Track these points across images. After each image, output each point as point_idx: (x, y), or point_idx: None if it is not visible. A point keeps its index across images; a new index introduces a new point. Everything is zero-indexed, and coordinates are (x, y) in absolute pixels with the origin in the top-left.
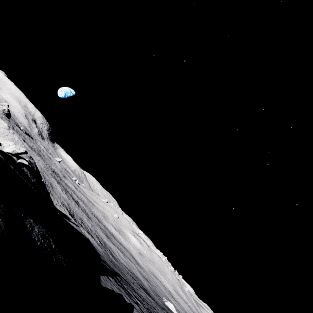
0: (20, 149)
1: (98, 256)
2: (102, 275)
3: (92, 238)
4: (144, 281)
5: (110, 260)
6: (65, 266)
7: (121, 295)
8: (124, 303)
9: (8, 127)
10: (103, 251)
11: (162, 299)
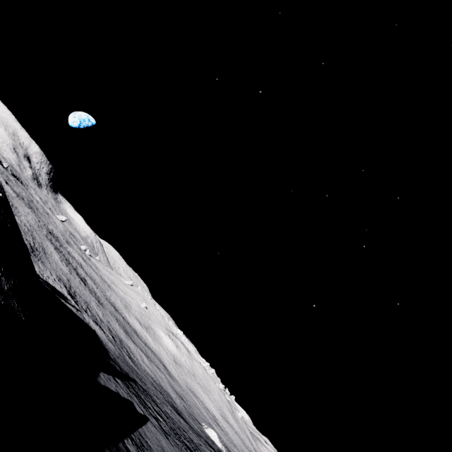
0: None
1: (106, 352)
2: (105, 373)
3: (100, 330)
4: (176, 398)
5: (126, 363)
6: (24, 320)
7: (131, 402)
8: (134, 412)
9: None
10: (117, 350)
11: (201, 424)
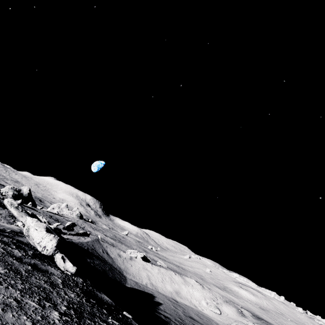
0: None
1: None
2: None
3: None
4: None
5: None
6: None
7: None
8: None
9: (198, 283)
10: None
11: None
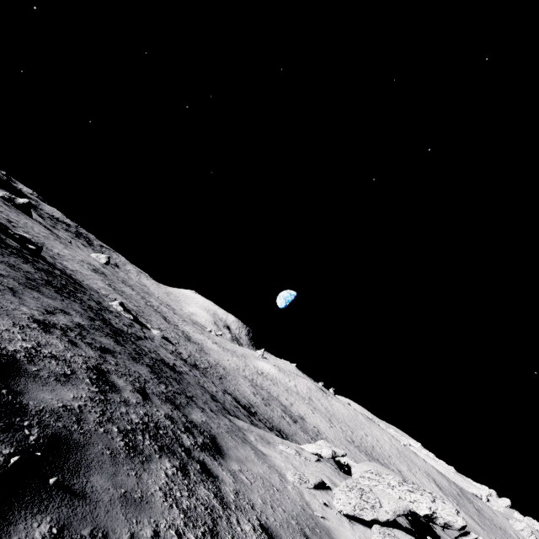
0: None
1: None
2: None
3: None
4: (101, 291)
5: None
6: None
7: None
8: None
9: None
10: None
11: None
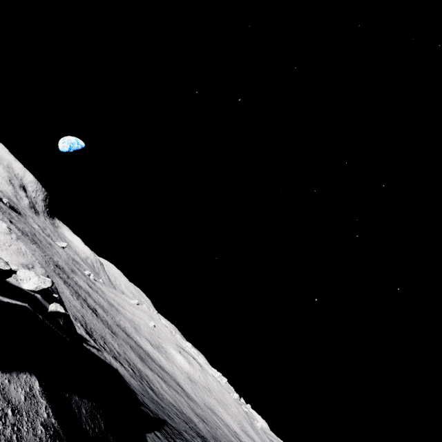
0: (46, 282)
1: (135, 396)
2: (148, 431)
3: (121, 366)
4: (199, 423)
5: (151, 399)
6: None
7: None
8: None
9: (8, 229)
10: (139, 384)
11: None
